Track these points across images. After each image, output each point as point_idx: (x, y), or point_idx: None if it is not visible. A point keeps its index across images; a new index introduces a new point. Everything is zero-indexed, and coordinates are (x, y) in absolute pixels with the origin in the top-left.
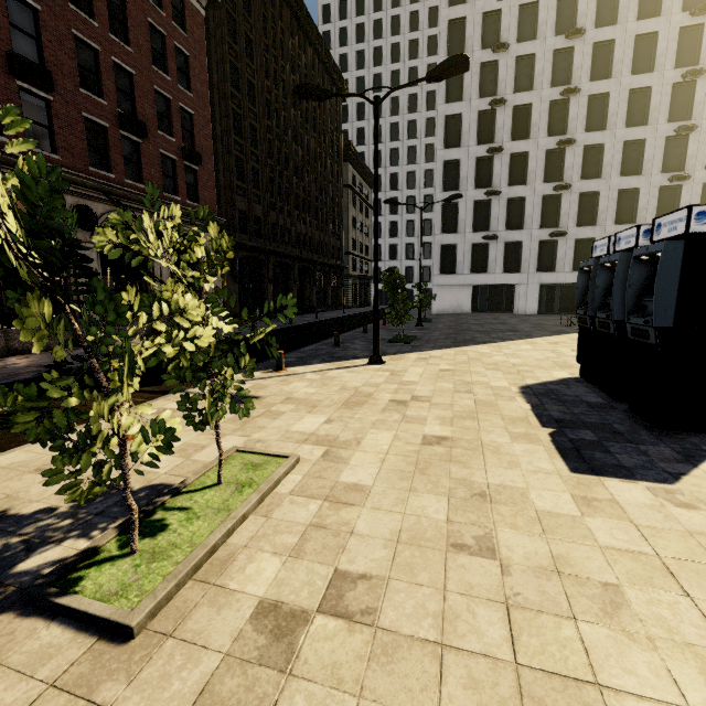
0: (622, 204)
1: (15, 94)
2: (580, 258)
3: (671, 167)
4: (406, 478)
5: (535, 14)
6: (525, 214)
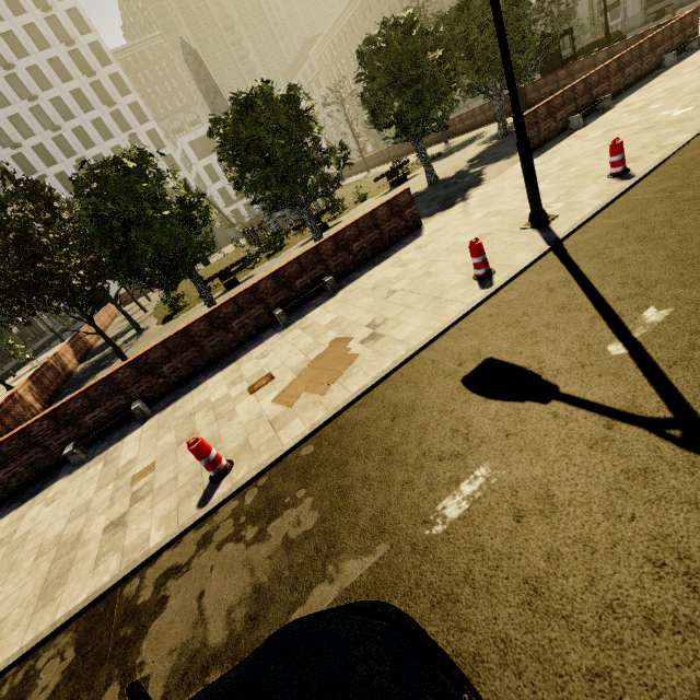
0: None
1: None
2: None
3: None
4: None
5: (23, 120)
6: None
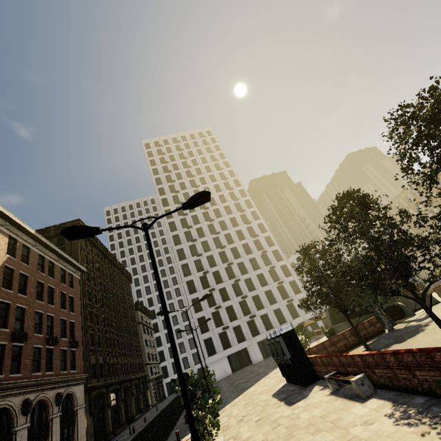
0: (268, 296)
1: (11, 349)
2: (266, 323)
3: (275, 279)
4: (258, 428)
5: (207, 243)
6: (235, 312)
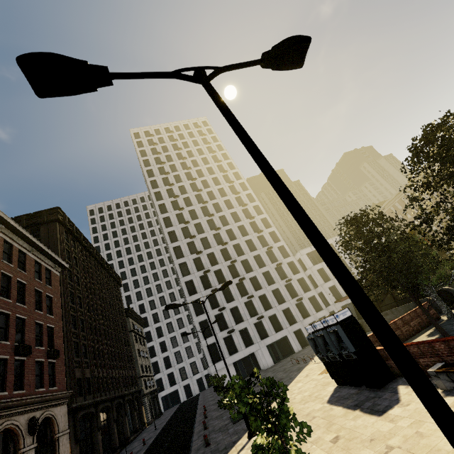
0: (276, 296)
1: None
2: (275, 325)
3: (283, 277)
4: None
5: (207, 240)
6: (241, 313)
